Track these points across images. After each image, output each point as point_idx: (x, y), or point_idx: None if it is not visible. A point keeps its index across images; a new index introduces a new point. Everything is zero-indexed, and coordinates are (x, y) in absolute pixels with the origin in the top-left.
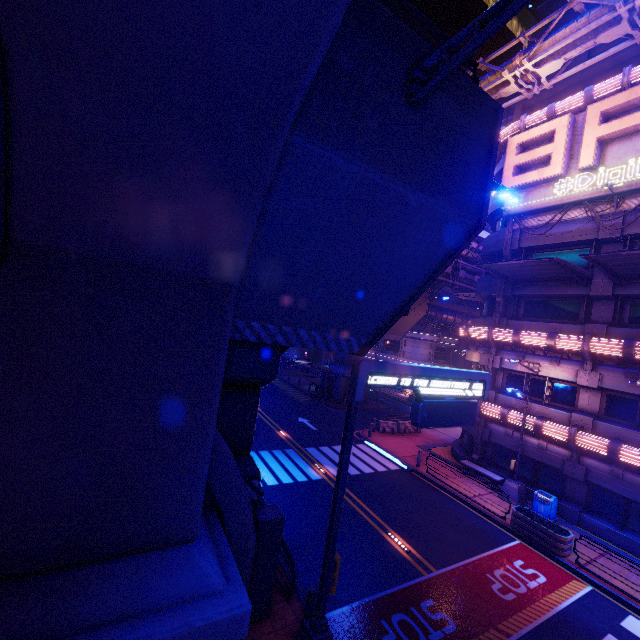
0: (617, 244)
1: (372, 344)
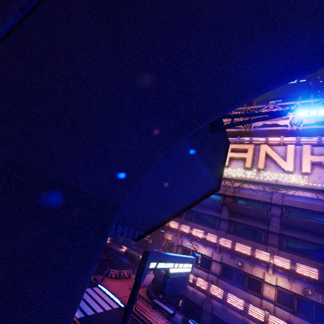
0: (231, 198)
1: (146, 235)
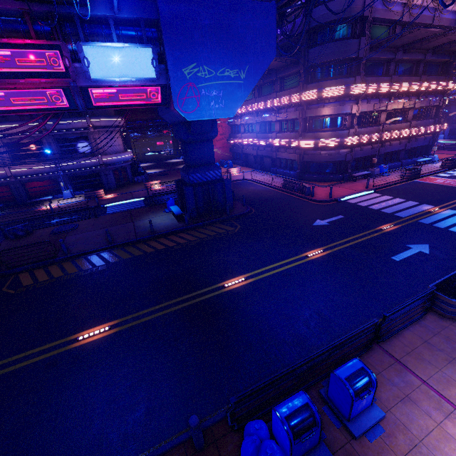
0: (400, 27)
1: None
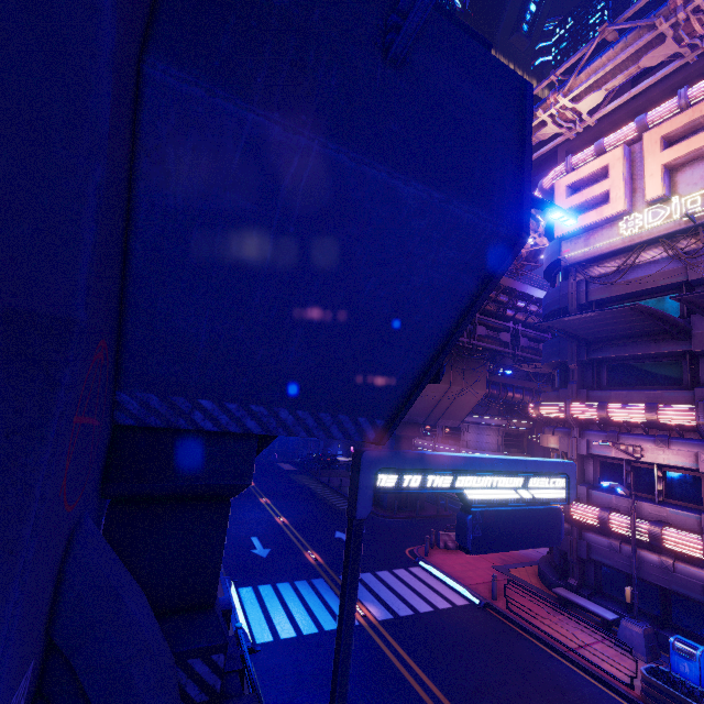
0: None
1: (393, 426)
